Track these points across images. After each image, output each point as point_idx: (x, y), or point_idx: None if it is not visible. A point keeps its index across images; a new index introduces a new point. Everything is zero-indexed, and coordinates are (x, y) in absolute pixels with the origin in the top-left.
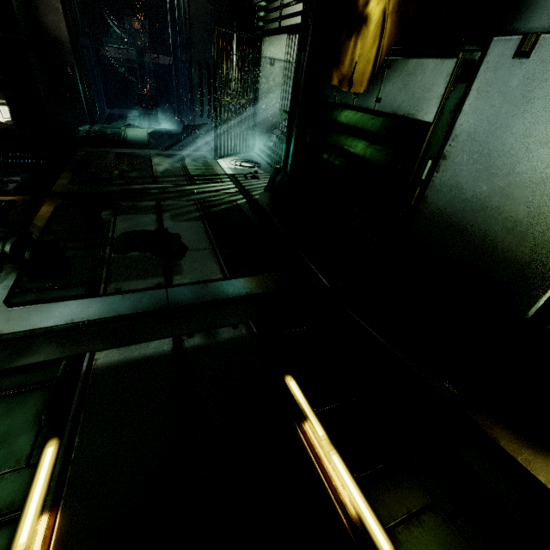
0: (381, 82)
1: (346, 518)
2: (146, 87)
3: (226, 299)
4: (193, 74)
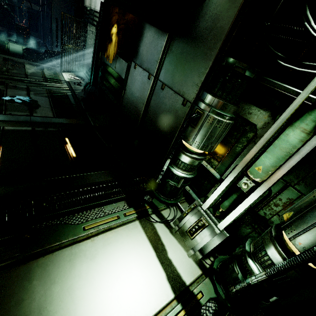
0: (116, 62)
1: (68, 153)
2: (23, 21)
3: (53, 123)
4: (53, 23)
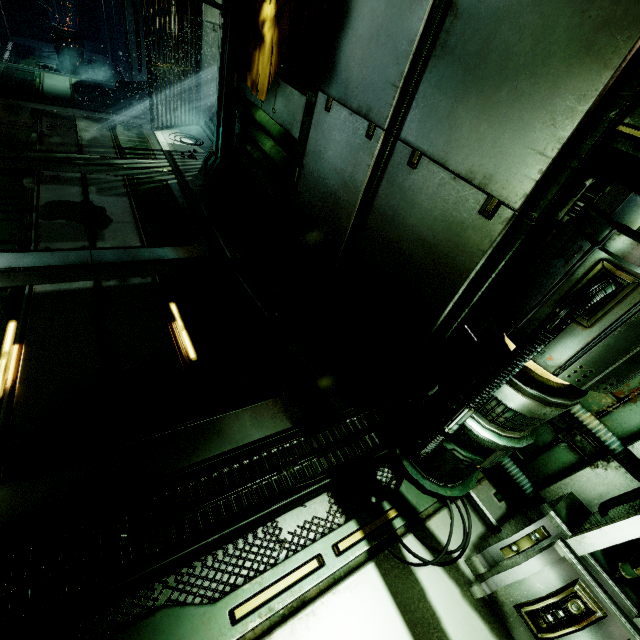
0: (275, 97)
1: (179, 349)
2: (66, 20)
3: (141, 261)
4: (127, 16)
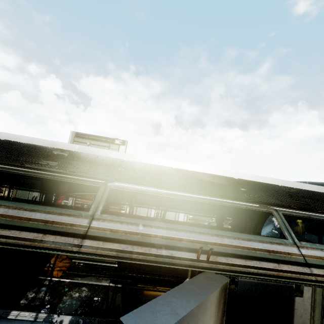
0: (304, 235)
1: None
2: None
3: None
4: None
